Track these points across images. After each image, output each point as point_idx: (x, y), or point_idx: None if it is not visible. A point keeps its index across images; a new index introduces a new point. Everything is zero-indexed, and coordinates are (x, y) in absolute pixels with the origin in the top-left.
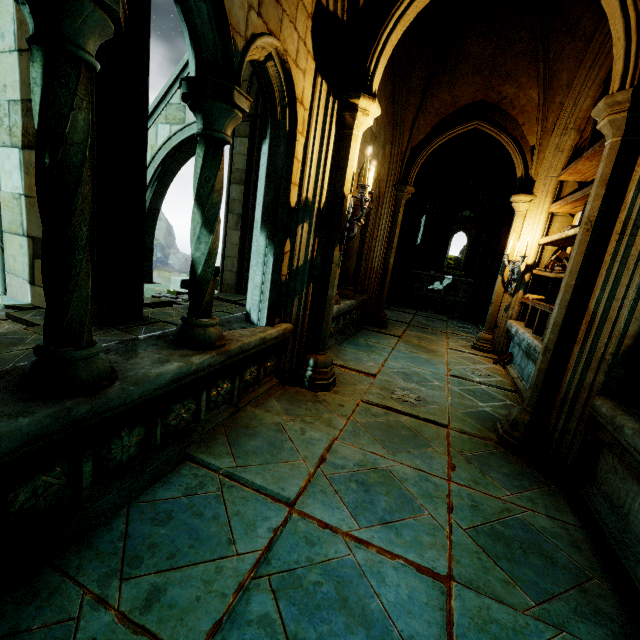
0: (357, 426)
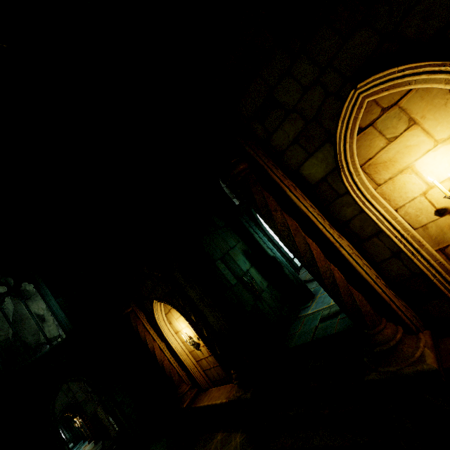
0: (83, 449)
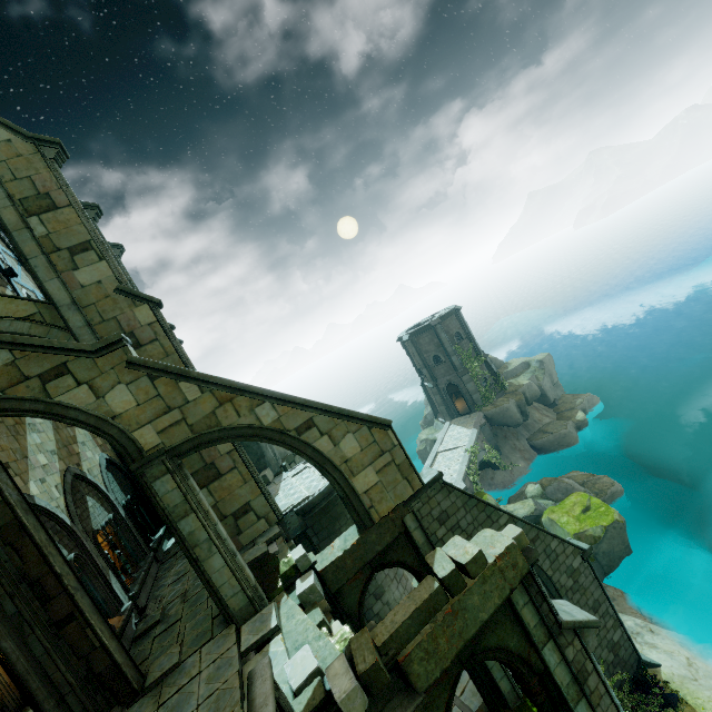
0: None
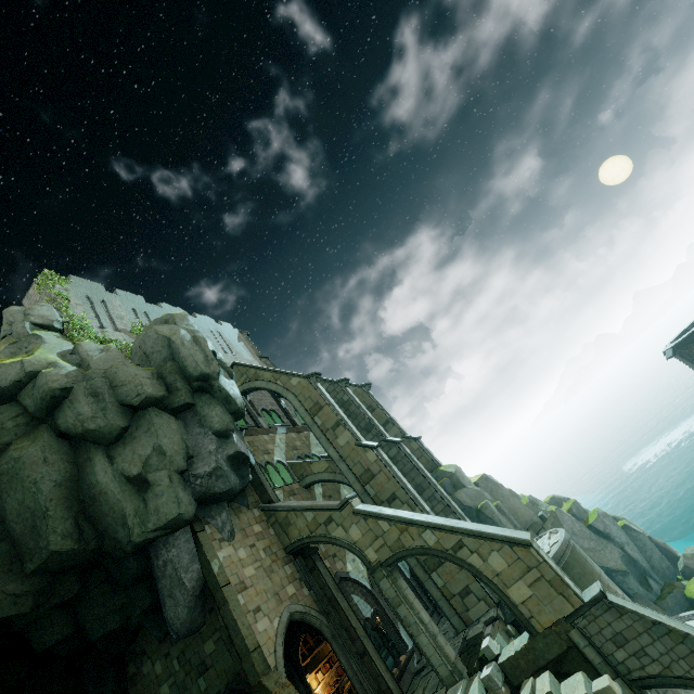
0: None
